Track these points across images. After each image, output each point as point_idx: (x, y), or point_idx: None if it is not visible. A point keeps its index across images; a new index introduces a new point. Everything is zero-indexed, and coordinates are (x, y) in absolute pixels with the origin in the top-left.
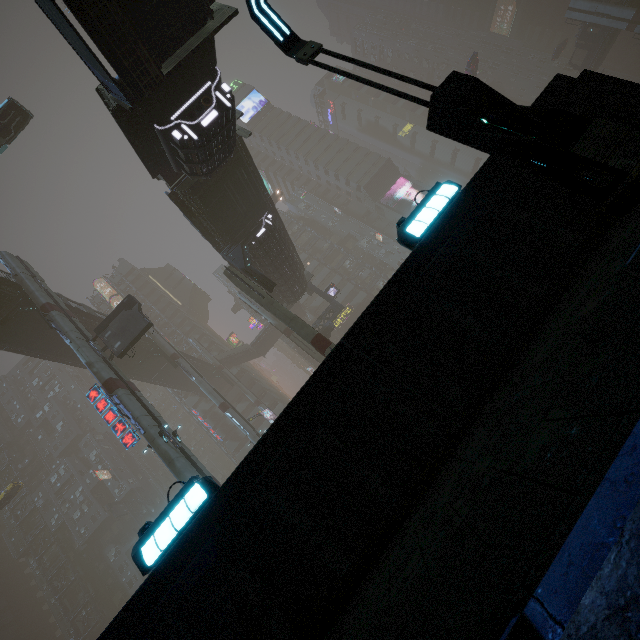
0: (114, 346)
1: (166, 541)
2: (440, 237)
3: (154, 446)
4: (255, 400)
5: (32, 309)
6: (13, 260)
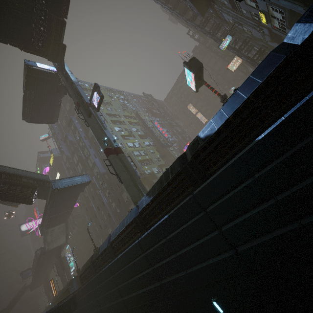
0: None
1: None
2: None
3: None
4: None
5: None
6: None
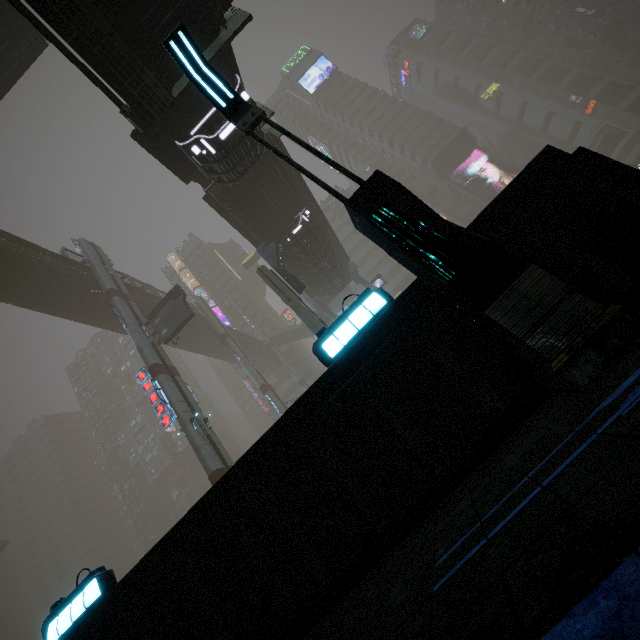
0: (162, 332)
1: (63, 628)
2: (354, 362)
3: (185, 431)
4: (299, 380)
5: (101, 292)
6: (88, 247)
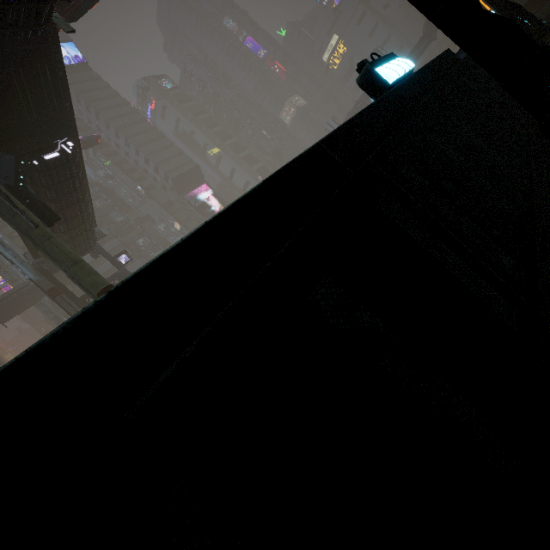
0: None
1: None
2: (411, 95)
3: None
4: None
5: None
6: None
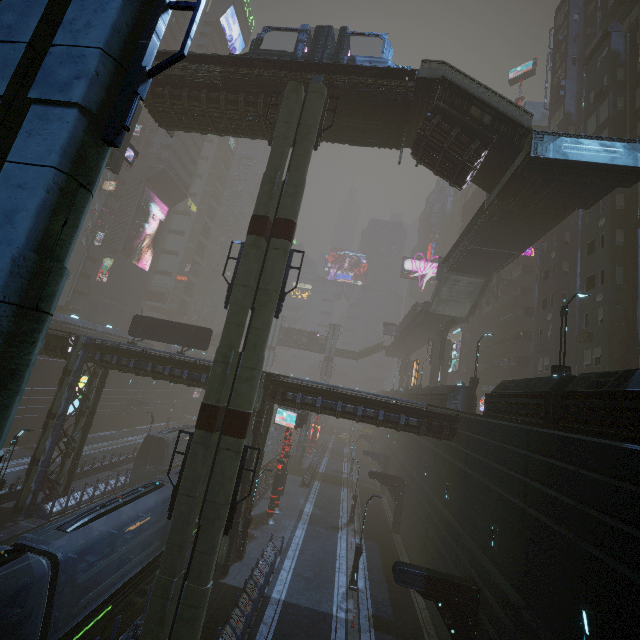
0: None
1: None
2: None
3: None
4: None
5: None
6: None
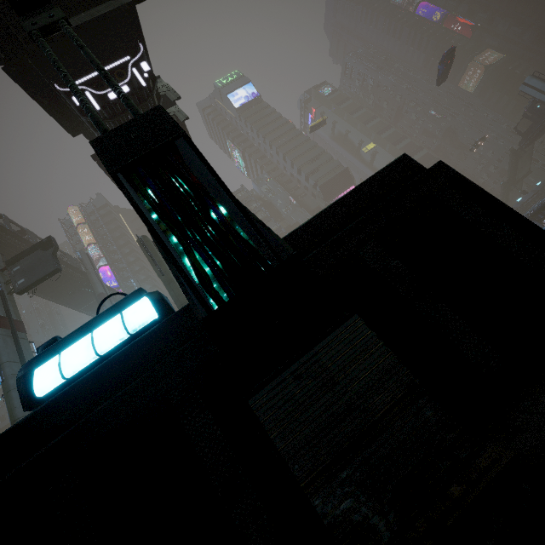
0: (17, 282)
1: None
2: (72, 412)
3: (6, 398)
4: None
5: None
6: None
